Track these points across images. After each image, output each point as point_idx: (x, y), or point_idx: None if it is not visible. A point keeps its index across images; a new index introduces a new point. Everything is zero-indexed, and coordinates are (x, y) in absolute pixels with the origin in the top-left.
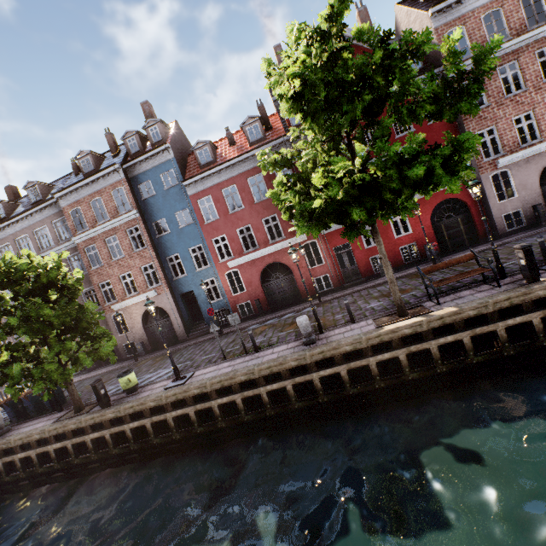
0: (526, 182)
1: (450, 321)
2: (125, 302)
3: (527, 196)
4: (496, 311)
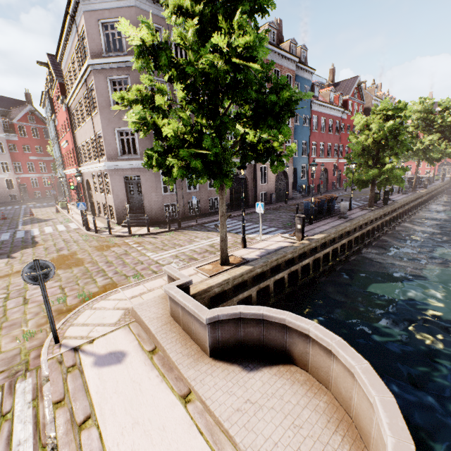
0: None
1: (426, 192)
2: None
3: None
4: (428, 192)
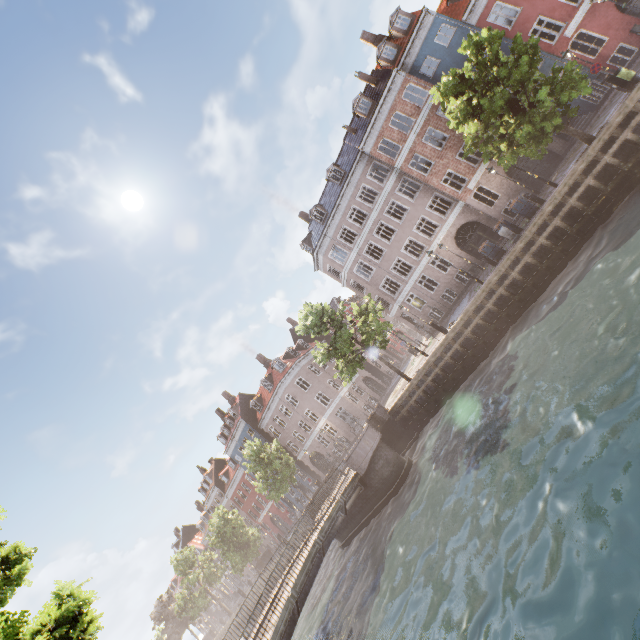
0: None
1: None
2: (479, 171)
3: None
4: None
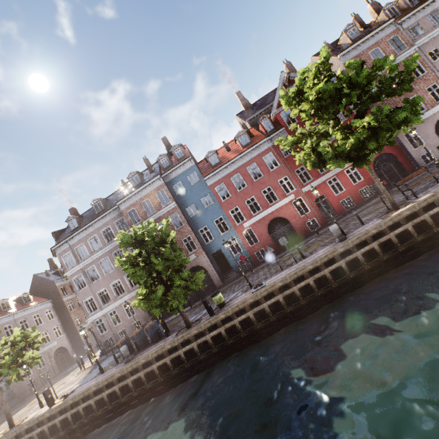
0: (427, 134)
1: (431, 201)
2: None
3: (431, 142)
4: None
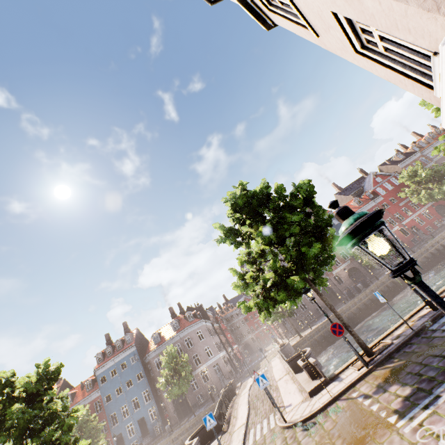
0: None
1: None
2: (338, 268)
3: None
4: None
